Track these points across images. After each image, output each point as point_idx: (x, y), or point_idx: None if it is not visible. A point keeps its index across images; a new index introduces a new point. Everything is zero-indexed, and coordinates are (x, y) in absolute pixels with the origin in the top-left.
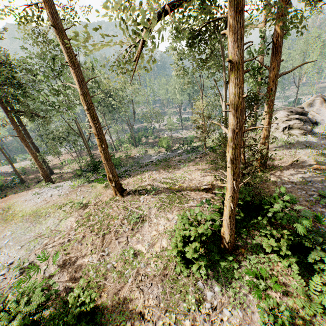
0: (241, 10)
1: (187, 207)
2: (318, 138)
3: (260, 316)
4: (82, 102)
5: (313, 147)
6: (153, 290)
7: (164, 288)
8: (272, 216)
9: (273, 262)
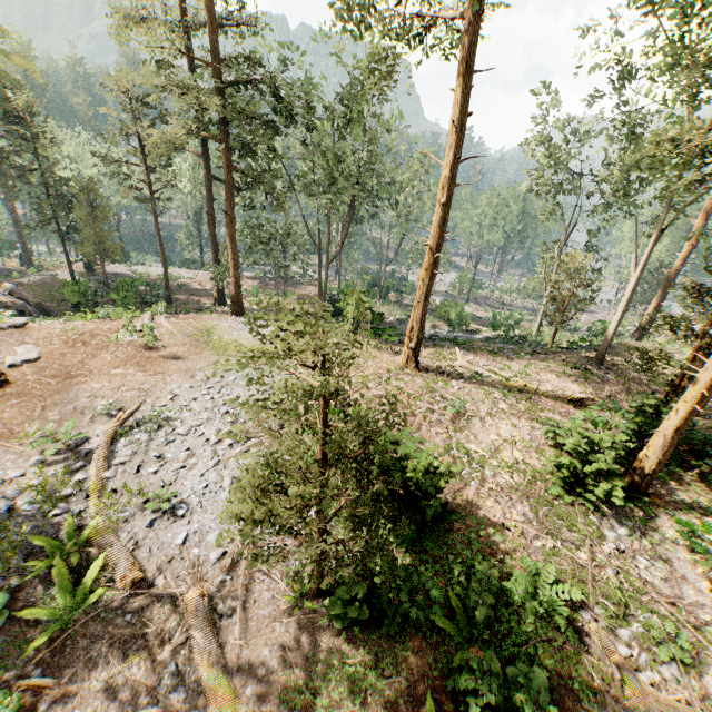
0: None
1: (546, 418)
2: None
3: None
4: (442, 190)
5: None
6: (515, 506)
7: (535, 507)
8: None
9: None
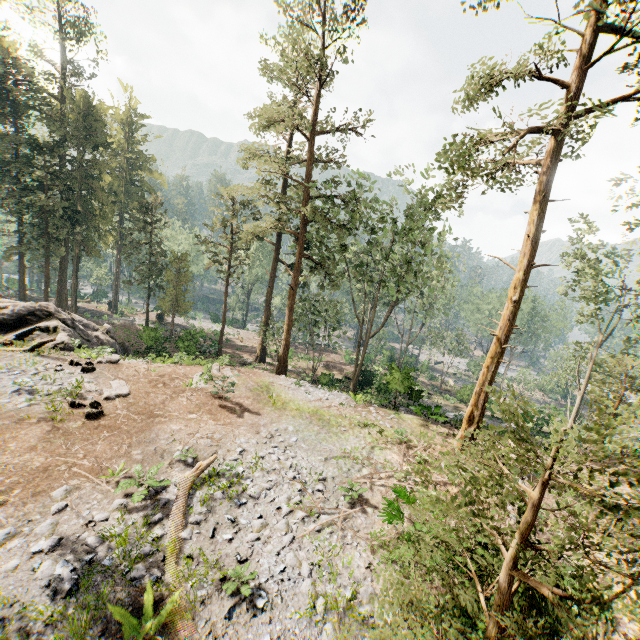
0: None
1: None
2: None
3: None
4: (513, 289)
5: None
6: None
7: None
8: None
9: None
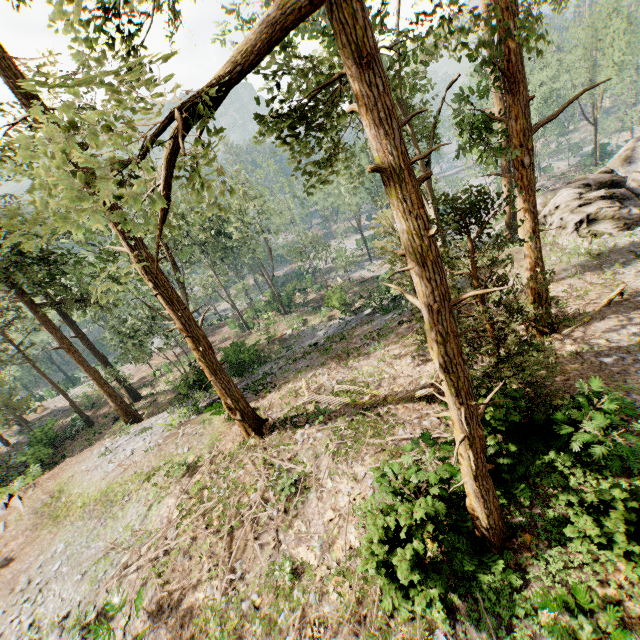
0: (369, 60)
1: (392, 443)
2: None
3: None
4: (143, 275)
5: None
6: None
7: None
8: (580, 450)
9: (604, 563)
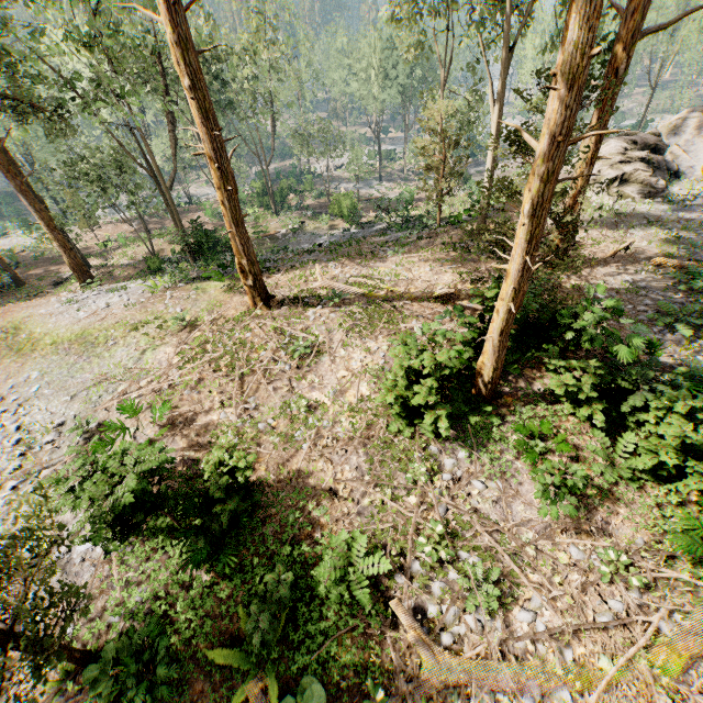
0: None
1: (406, 329)
2: (674, 206)
3: (538, 479)
4: (179, 66)
5: (662, 224)
6: (350, 459)
7: (370, 455)
8: (573, 339)
9: (561, 416)
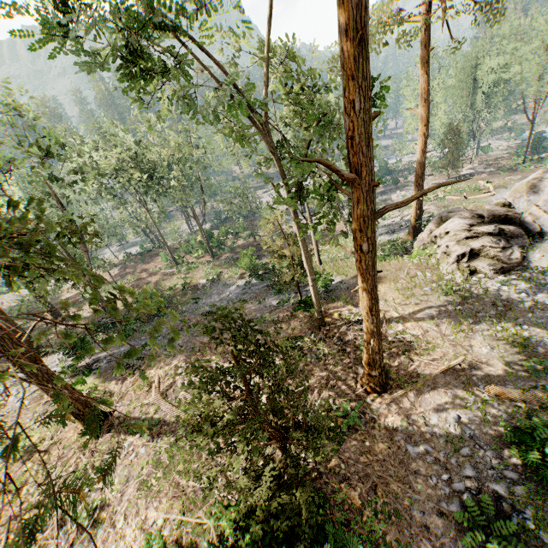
0: None
1: (191, 490)
2: (532, 284)
3: None
4: None
5: (510, 319)
6: None
7: None
8: None
9: None
